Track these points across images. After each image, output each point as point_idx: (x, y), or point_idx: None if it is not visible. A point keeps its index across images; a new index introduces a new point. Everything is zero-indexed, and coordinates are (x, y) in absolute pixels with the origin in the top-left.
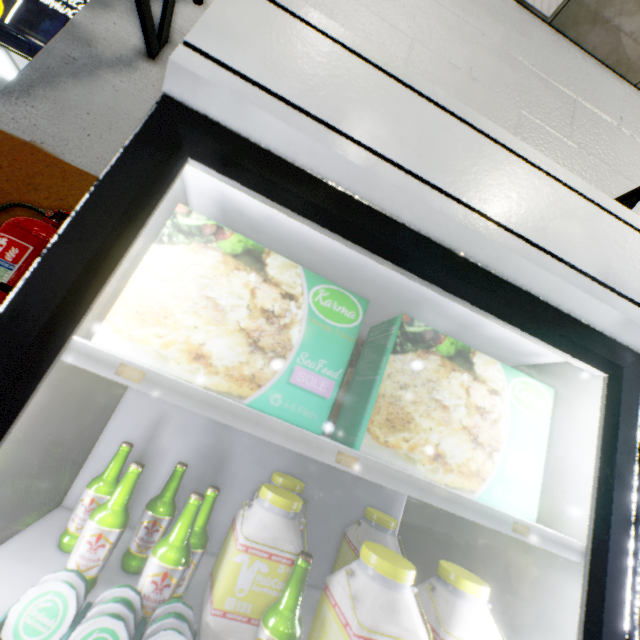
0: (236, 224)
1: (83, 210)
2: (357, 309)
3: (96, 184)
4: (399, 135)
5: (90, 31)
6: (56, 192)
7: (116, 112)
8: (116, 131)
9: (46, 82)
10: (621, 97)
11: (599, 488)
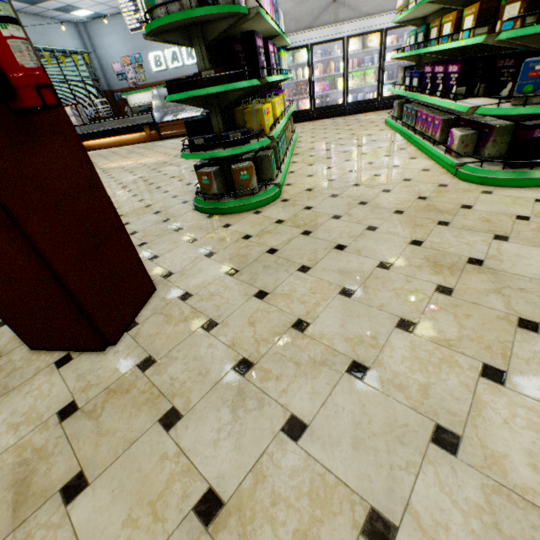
0: None
1: None
2: (291, 53)
3: None
4: None
5: None
6: None
7: None
8: None
9: None
10: None
11: (307, 57)
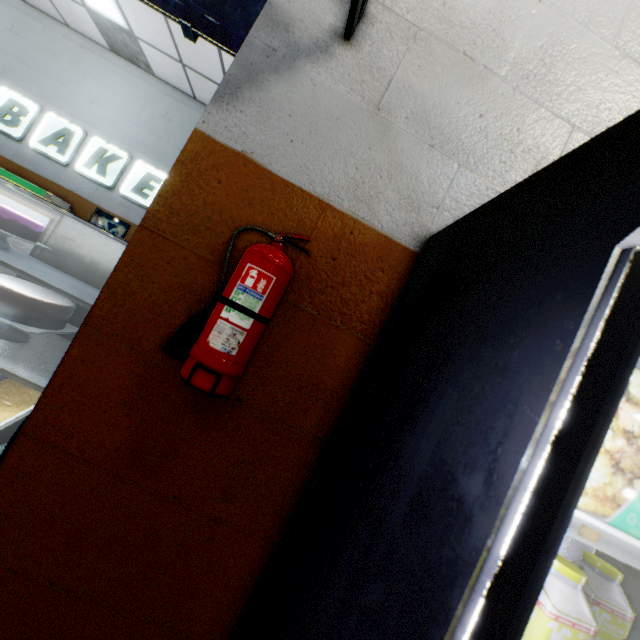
0: None
1: (578, 393)
2: None
3: (586, 364)
4: None
5: (286, 12)
6: (267, 206)
7: (314, 111)
8: (315, 134)
9: (250, 81)
10: None
11: None
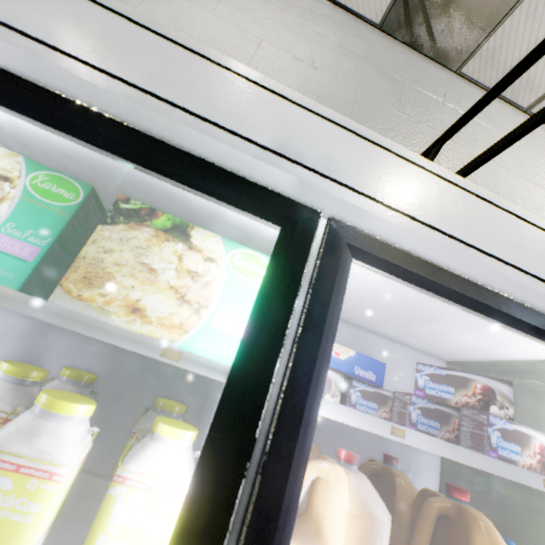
0: (8, 142)
1: None
2: (78, 192)
3: None
4: (78, 35)
5: None
6: None
7: None
8: None
9: None
10: (444, 80)
11: (252, 316)
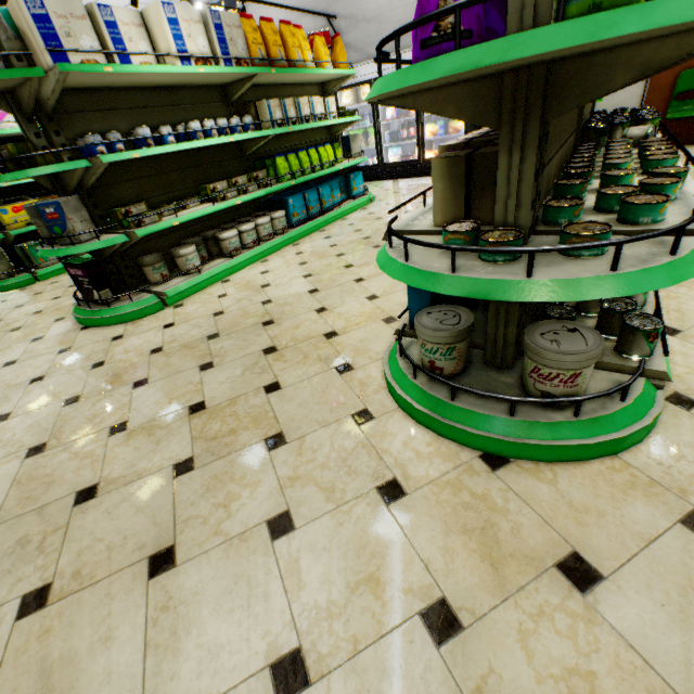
0: None
1: None
2: None
3: None
4: None
5: None
6: None
7: None
8: None
9: None
10: None
11: None
